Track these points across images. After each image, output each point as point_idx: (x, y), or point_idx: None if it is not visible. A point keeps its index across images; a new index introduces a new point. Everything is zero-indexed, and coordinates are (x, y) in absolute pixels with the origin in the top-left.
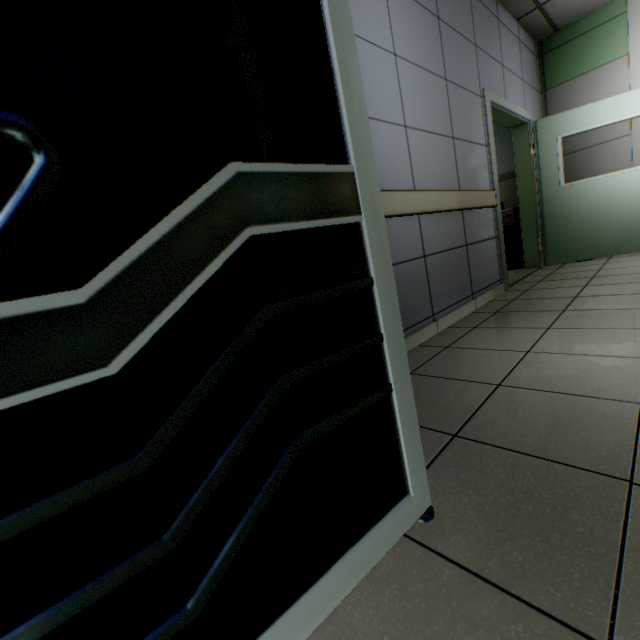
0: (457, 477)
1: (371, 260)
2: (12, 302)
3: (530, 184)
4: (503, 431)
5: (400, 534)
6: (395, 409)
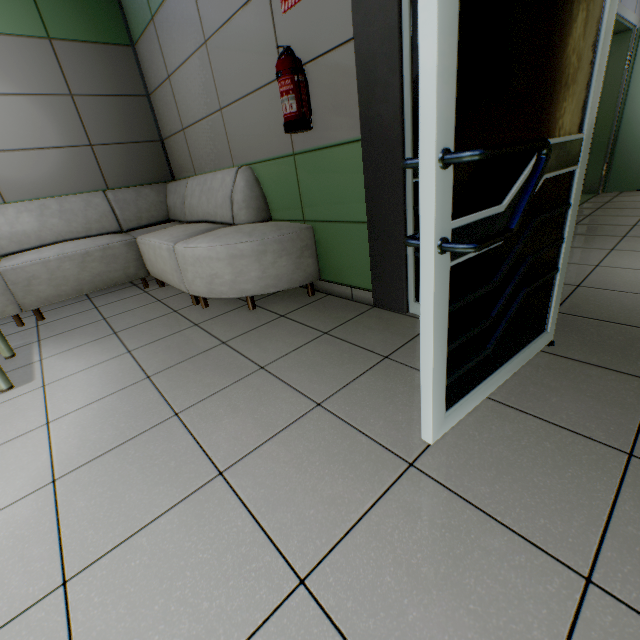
0: (563, 330)
1: (574, 193)
2: (492, 210)
3: (613, 103)
4: (587, 310)
5: (539, 349)
6: (555, 283)
